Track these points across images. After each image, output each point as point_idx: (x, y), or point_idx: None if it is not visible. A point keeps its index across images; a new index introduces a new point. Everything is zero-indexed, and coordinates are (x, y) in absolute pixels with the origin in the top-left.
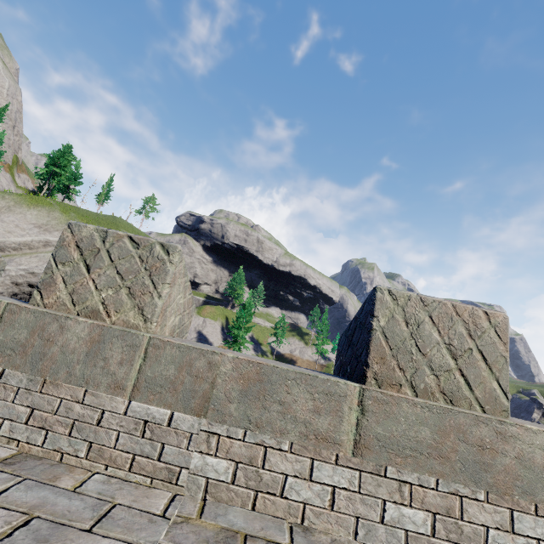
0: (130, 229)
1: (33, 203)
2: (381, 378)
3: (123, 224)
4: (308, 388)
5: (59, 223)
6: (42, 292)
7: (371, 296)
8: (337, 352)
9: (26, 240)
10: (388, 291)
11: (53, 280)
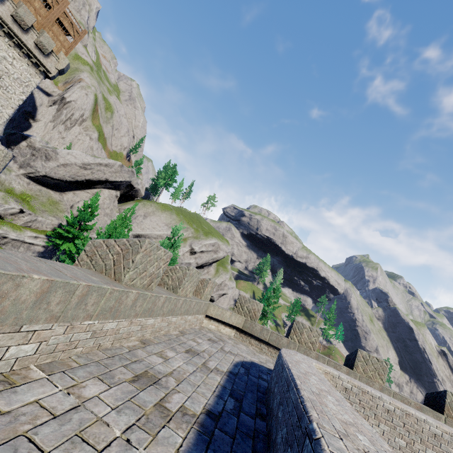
0: (206, 224)
1: (163, 209)
2: (448, 415)
3: (202, 220)
4: (432, 413)
5: (176, 223)
6: (356, 368)
7: (445, 392)
8: (425, 398)
9: (161, 234)
10: (450, 392)
11: (358, 365)
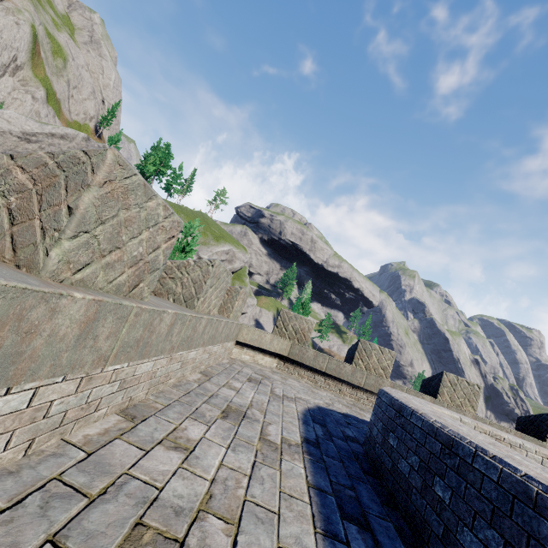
0: (216, 226)
1: None
2: None
3: (210, 222)
4: (535, 443)
5: None
6: (440, 396)
7: None
8: (517, 422)
9: None
10: None
11: (443, 392)
